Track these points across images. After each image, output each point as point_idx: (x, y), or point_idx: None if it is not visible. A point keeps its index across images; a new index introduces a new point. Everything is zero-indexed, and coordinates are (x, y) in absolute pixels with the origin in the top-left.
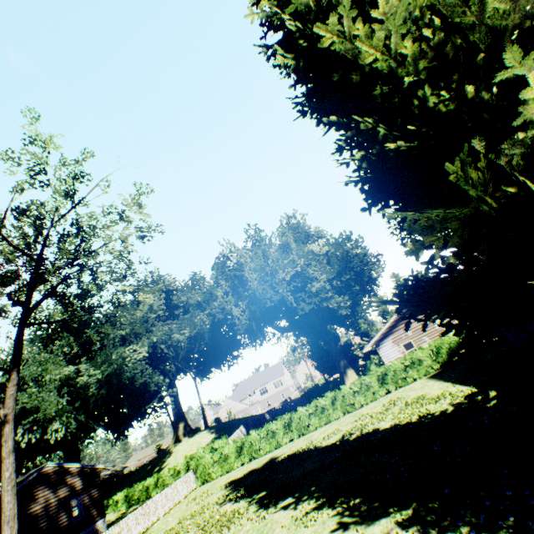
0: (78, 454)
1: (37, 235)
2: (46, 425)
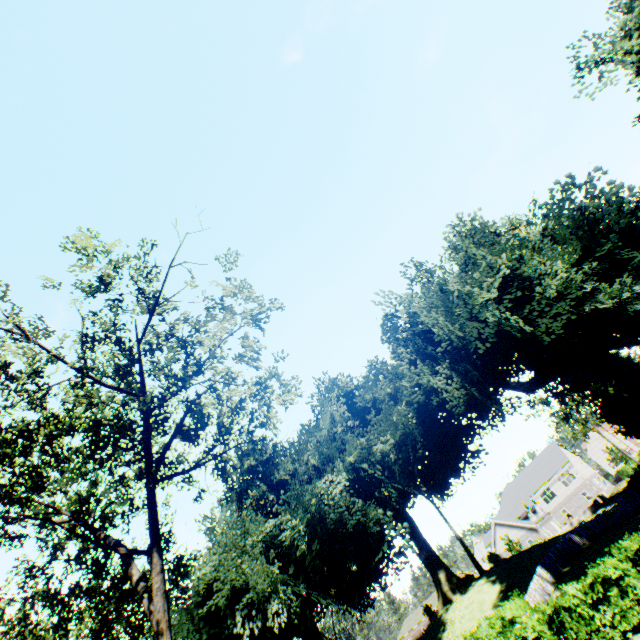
0: None
1: (130, 365)
2: (262, 608)
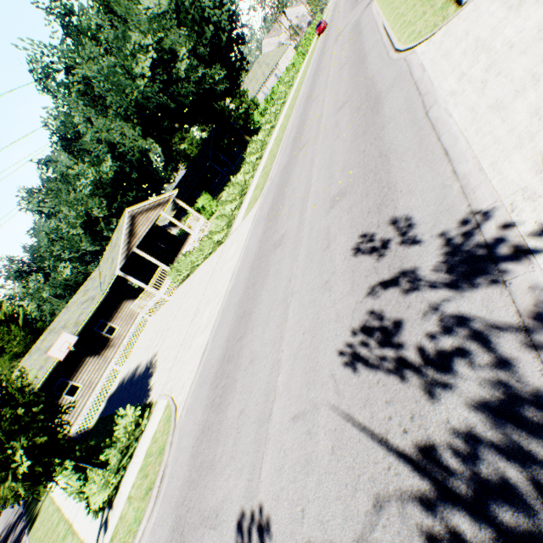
0: None
1: None
2: None
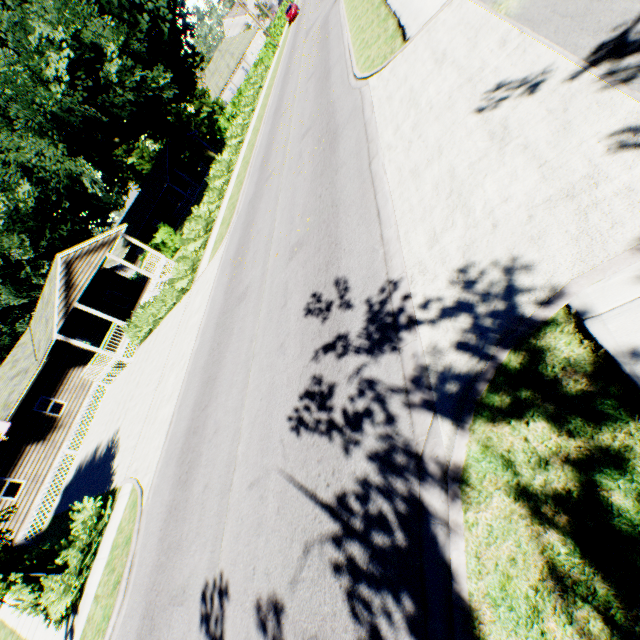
0: None
1: None
2: None
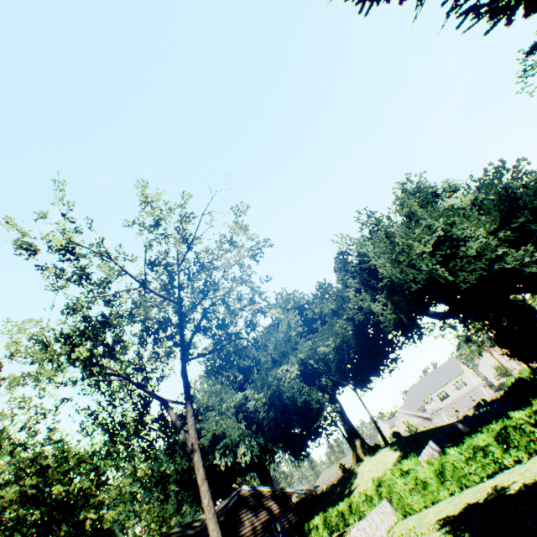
0: (268, 475)
1: (171, 281)
2: (234, 449)
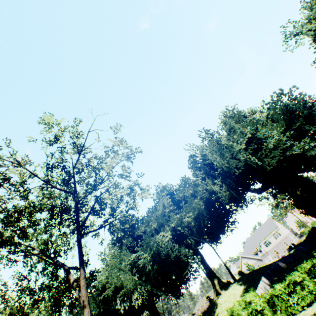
0: (156, 312)
1: (69, 179)
2: (129, 296)
